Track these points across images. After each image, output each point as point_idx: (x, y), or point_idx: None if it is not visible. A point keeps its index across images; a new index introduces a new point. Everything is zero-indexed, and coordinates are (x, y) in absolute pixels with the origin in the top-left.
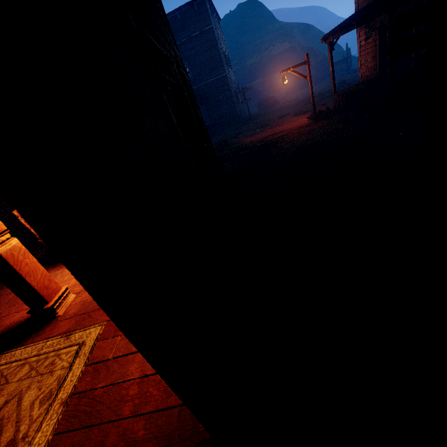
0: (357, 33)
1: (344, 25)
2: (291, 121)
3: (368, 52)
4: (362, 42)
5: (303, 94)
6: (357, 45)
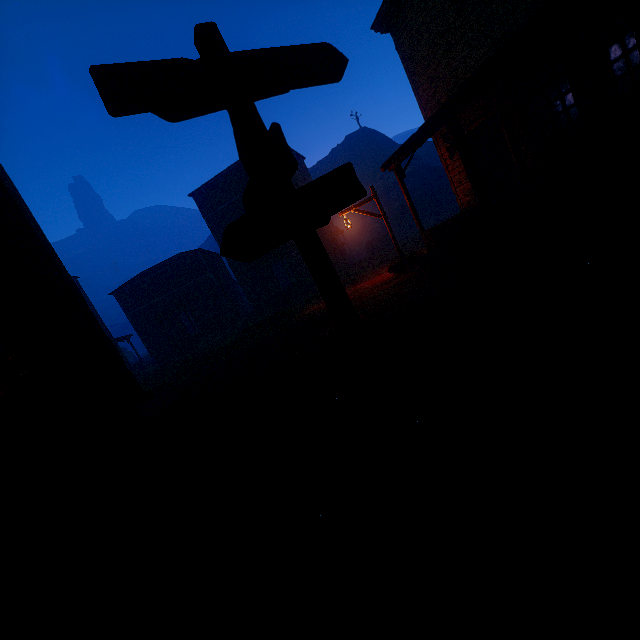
0: (438, 150)
1: (400, 147)
2: (380, 272)
3: (459, 172)
4: (448, 161)
5: (428, 226)
6: (443, 164)
